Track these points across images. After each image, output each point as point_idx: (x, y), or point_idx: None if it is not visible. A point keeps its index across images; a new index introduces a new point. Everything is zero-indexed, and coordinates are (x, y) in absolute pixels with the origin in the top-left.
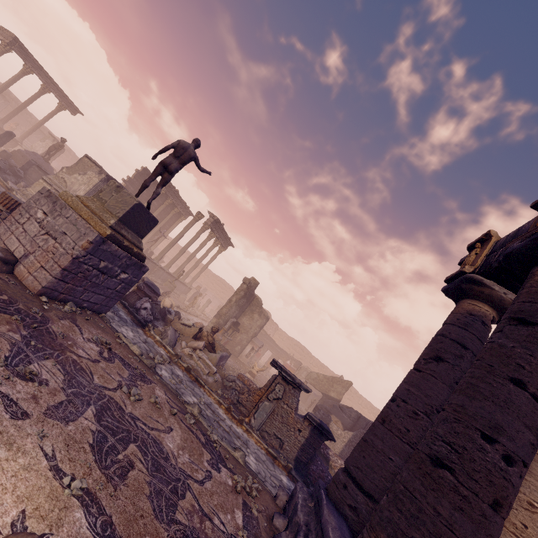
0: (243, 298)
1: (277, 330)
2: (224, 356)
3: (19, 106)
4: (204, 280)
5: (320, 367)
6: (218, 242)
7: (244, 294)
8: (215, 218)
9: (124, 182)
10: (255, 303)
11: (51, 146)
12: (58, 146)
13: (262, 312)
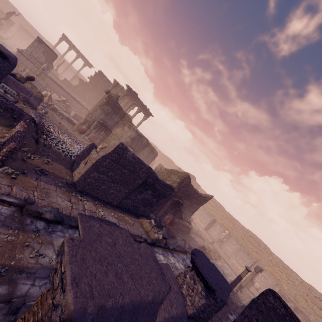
0: (106, 105)
1: (198, 188)
2: (18, 83)
3: (68, 65)
4: (157, 158)
5: (230, 219)
6: (138, 110)
7: (106, 102)
8: (128, 87)
9: (89, 78)
10: (127, 119)
11: (58, 64)
12: (61, 63)
13: (132, 126)
